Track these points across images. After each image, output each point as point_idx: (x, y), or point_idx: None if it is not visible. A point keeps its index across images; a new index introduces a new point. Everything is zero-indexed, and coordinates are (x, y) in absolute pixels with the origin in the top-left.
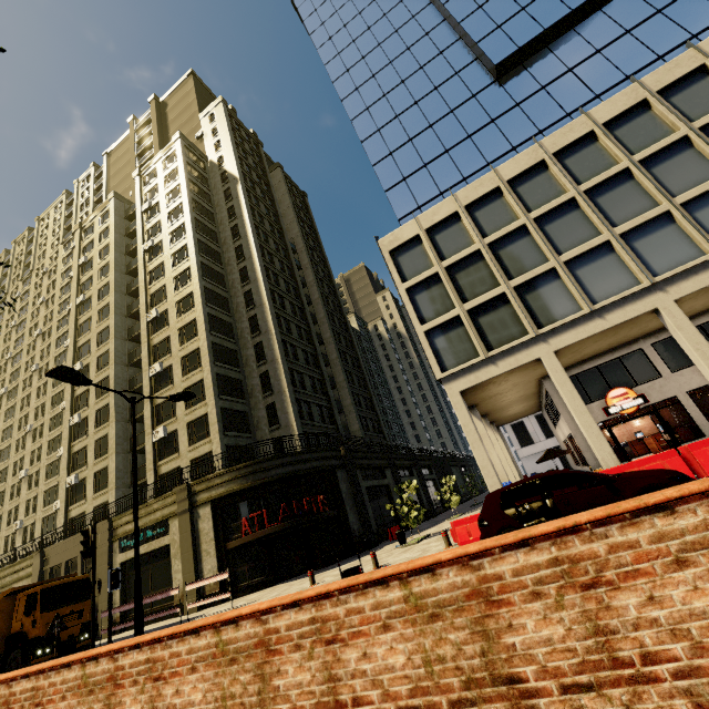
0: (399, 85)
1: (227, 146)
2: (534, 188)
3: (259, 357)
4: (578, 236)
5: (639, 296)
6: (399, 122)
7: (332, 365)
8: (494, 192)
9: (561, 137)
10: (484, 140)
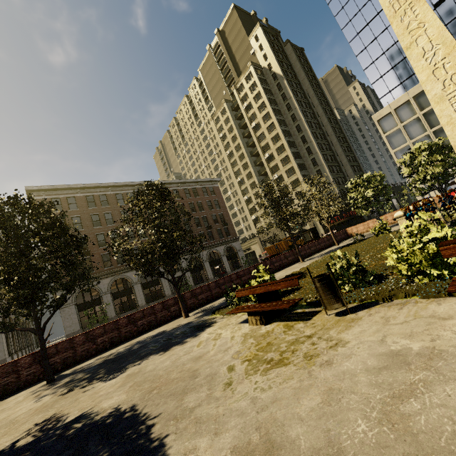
0: (376, 17)
1: (271, 57)
2: None
3: (314, 164)
4: None
5: None
6: (377, 42)
7: (339, 155)
8: None
9: None
10: None
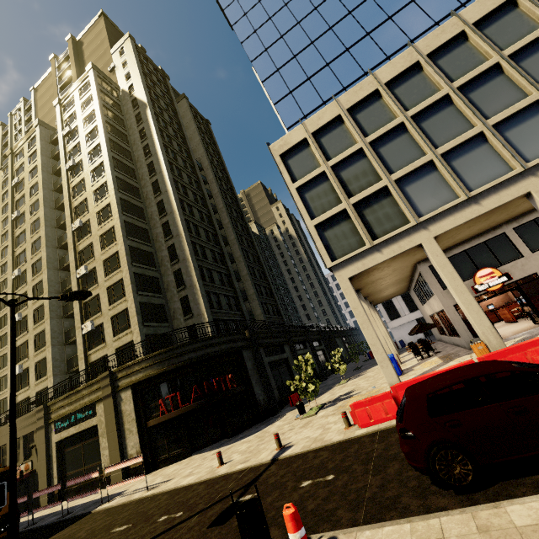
0: (282, 8)
1: (136, 76)
2: (410, 89)
3: (173, 257)
4: (453, 130)
5: (513, 181)
6: (284, 41)
7: (237, 261)
8: (373, 95)
9: (434, 39)
10: (361, 52)
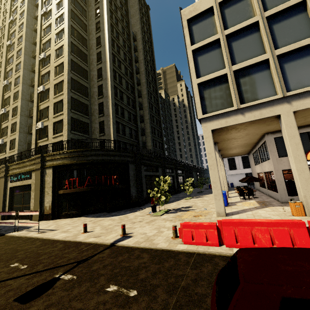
0: None
1: None
2: None
3: (100, 93)
4: None
5: None
6: None
7: (144, 109)
8: None
9: None
10: None
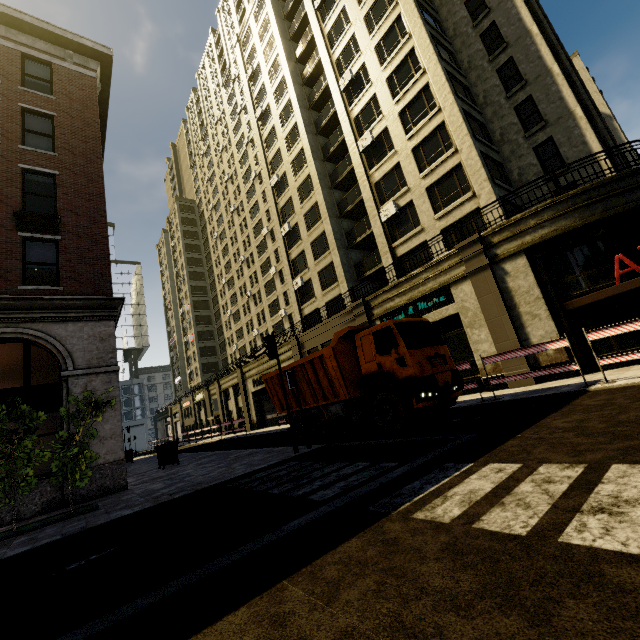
0: None
1: None
2: None
3: (507, 85)
4: None
5: None
6: None
7: None
8: None
9: None
10: None
